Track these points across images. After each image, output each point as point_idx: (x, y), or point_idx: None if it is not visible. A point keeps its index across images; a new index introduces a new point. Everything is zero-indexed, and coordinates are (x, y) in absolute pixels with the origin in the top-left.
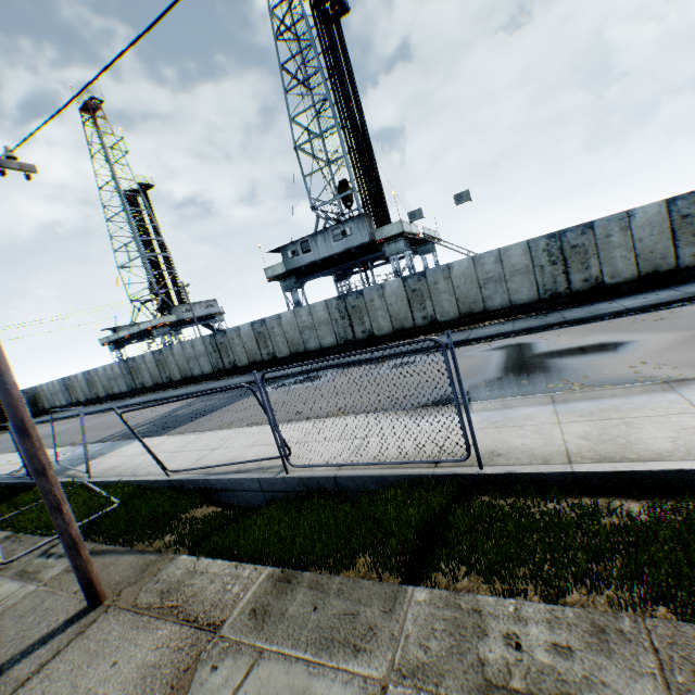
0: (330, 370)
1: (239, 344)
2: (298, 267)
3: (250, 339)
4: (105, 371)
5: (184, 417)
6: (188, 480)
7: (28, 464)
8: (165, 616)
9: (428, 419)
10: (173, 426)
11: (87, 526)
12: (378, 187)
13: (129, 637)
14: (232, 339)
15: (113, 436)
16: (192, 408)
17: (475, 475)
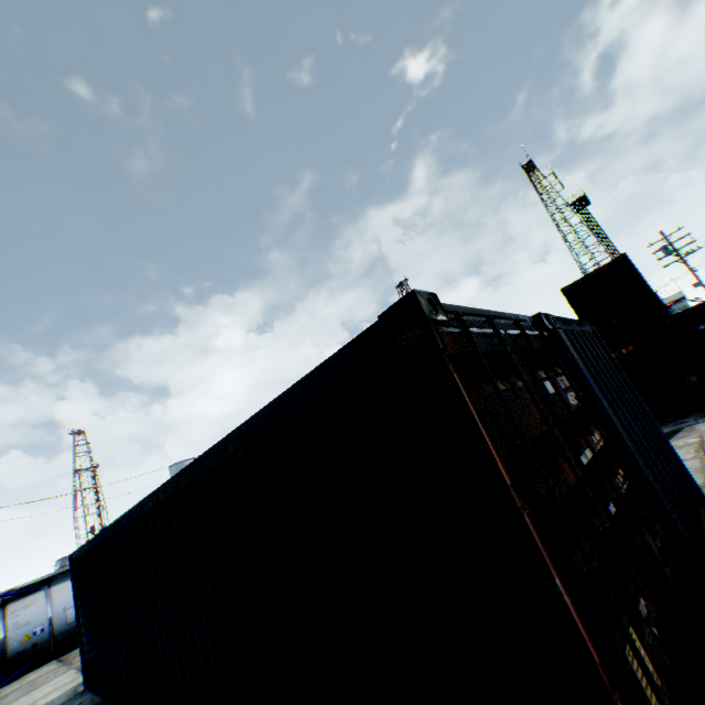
0: None
1: None
2: None
3: None
4: None
5: None
6: None
7: None
8: None
9: None
10: None
11: None
12: None
13: None
14: None
15: None
16: None
17: None
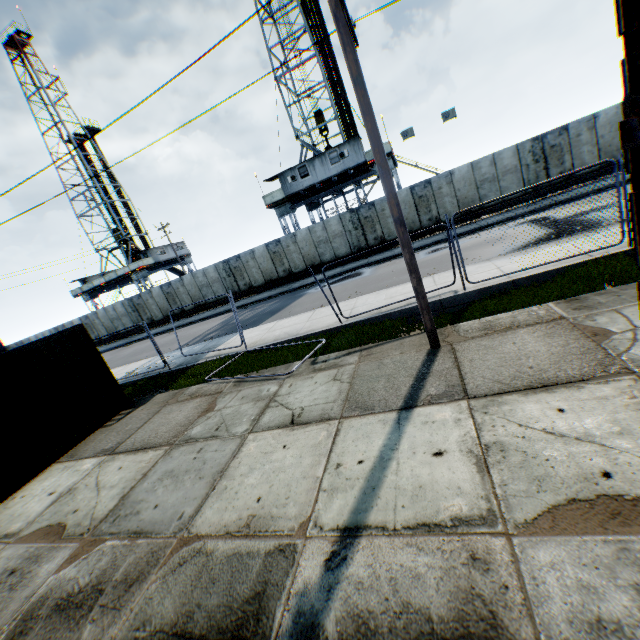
0: (363, 269)
1: (254, 266)
2: (296, 192)
3: (265, 259)
4: (106, 313)
5: (251, 319)
6: (366, 319)
7: (405, 249)
8: (509, 330)
9: (538, 250)
10: (252, 324)
11: (320, 351)
12: (351, 116)
13: (501, 339)
14: (247, 262)
15: (187, 344)
16: (248, 315)
17: (627, 250)
